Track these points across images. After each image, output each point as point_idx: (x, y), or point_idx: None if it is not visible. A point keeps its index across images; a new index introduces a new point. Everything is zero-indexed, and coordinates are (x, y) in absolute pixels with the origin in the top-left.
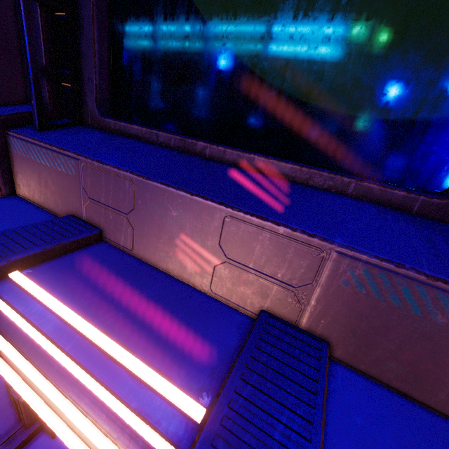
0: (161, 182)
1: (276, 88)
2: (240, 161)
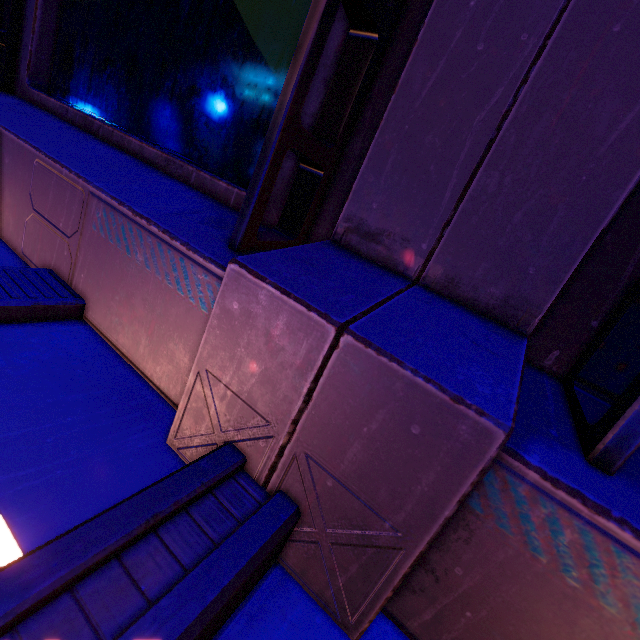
0: (3, 127)
1: (172, 79)
2: (123, 144)
